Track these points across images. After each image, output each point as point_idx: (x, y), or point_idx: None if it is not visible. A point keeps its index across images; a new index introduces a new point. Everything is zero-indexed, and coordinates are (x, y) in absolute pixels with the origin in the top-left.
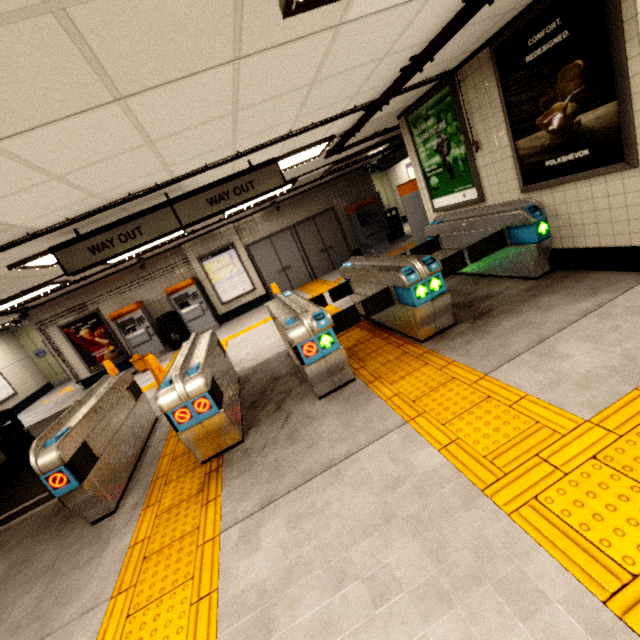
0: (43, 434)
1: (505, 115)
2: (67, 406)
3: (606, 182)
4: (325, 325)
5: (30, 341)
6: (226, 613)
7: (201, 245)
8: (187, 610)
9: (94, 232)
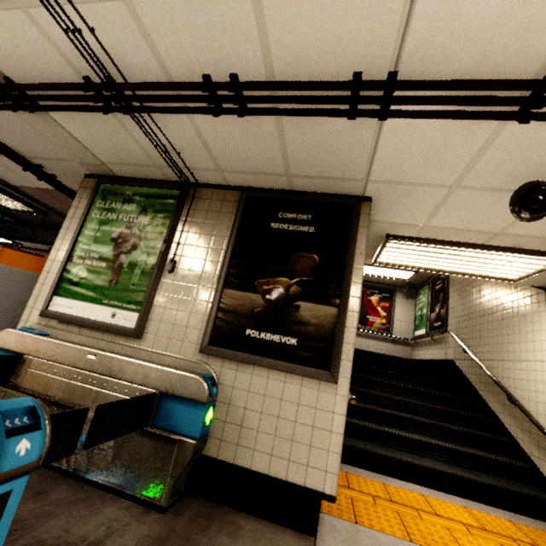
0: None
1: (228, 255)
2: None
3: (302, 385)
4: None
5: None
6: None
7: None
8: None
9: None
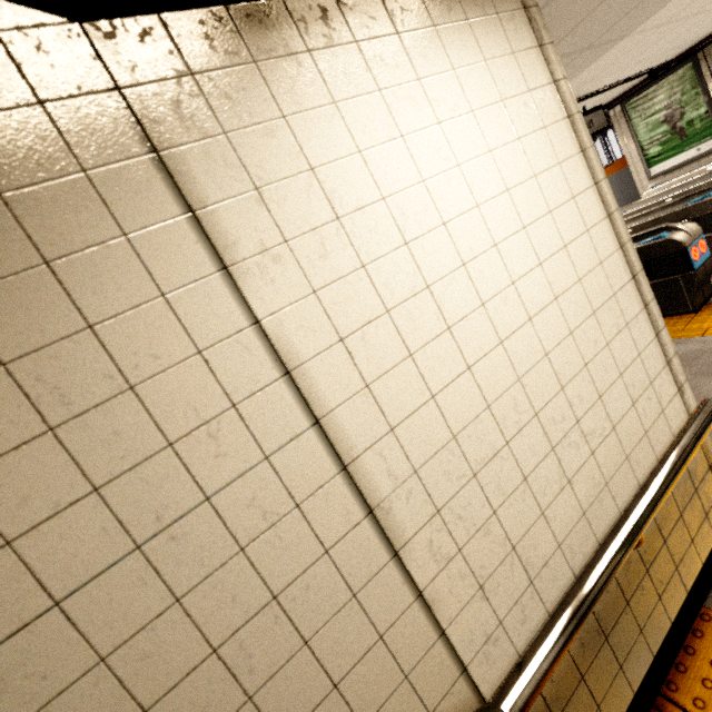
0: None
1: None
2: None
3: None
4: None
5: None
6: None
7: None
8: None
9: None
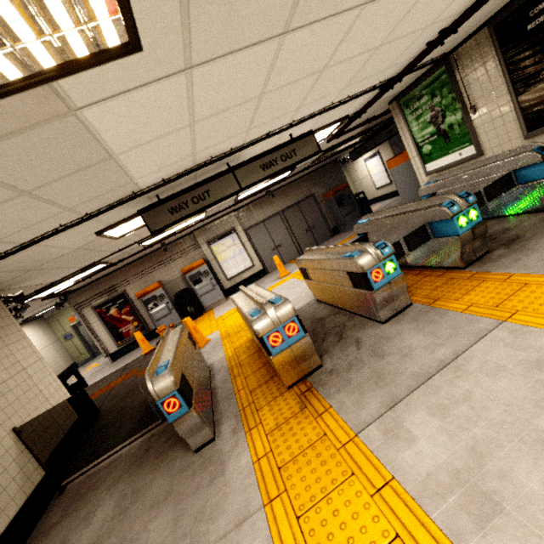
0: (150, 365)
1: (506, 77)
2: (101, 376)
3: None
4: (389, 252)
5: (60, 326)
6: (423, 496)
7: (209, 231)
8: (370, 501)
9: (173, 196)
